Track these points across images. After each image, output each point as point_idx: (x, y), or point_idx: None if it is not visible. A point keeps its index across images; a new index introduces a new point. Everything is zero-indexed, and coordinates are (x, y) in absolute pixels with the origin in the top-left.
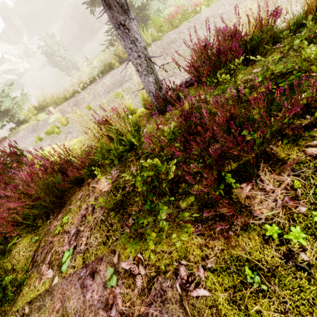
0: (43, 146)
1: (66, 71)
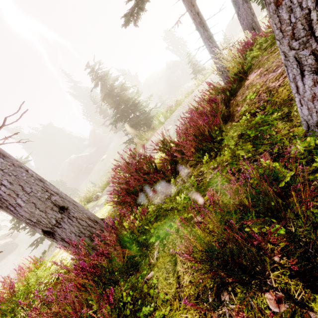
0: None
1: None
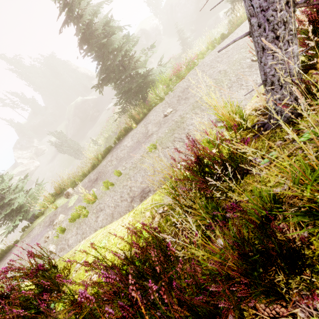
0: (67, 240)
1: (74, 156)
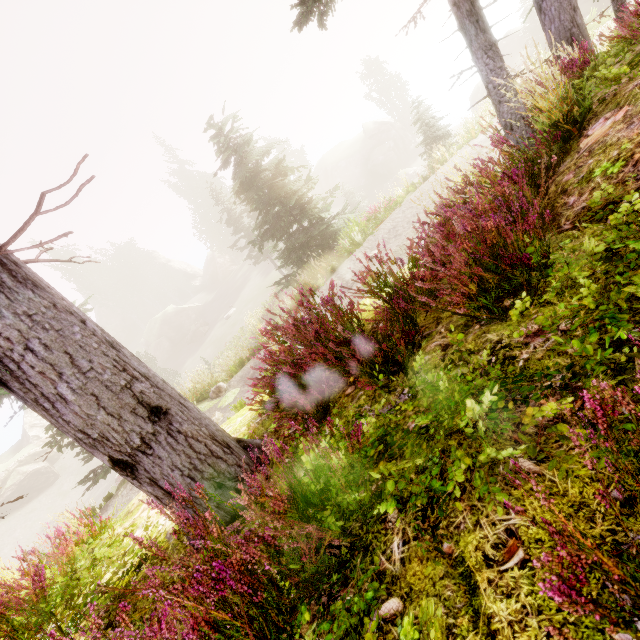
0: None
1: None
